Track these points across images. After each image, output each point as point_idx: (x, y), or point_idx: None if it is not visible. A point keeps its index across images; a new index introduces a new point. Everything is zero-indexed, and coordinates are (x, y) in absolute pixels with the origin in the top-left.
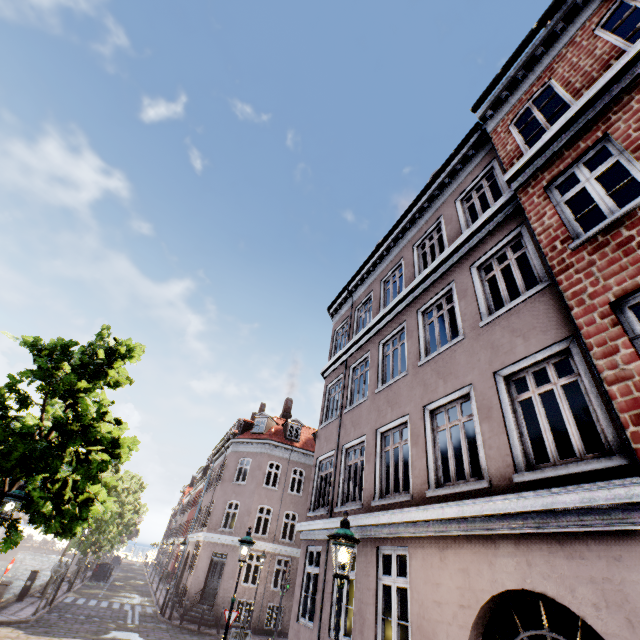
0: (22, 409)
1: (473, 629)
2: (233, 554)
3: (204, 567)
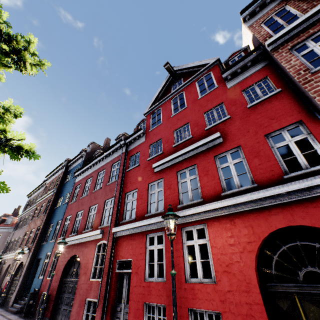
0: None
1: (6, 269)
2: None
3: None
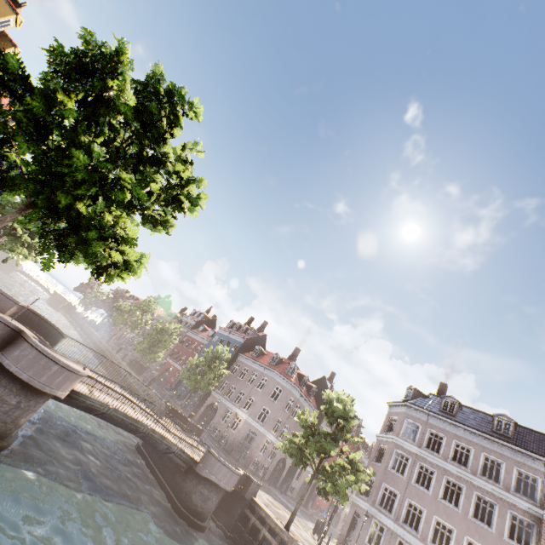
0: (332, 441)
1: None
2: (260, 436)
3: (243, 433)
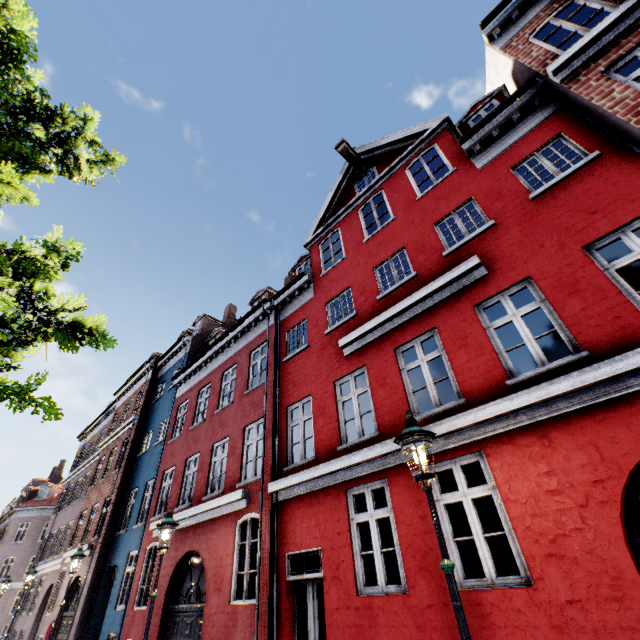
0: None
1: (45, 596)
2: (5, 595)
3: None
